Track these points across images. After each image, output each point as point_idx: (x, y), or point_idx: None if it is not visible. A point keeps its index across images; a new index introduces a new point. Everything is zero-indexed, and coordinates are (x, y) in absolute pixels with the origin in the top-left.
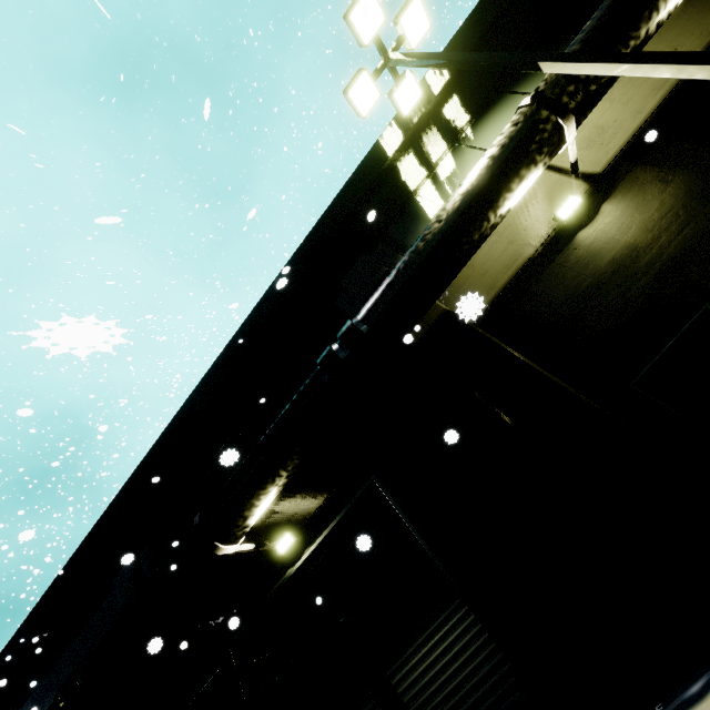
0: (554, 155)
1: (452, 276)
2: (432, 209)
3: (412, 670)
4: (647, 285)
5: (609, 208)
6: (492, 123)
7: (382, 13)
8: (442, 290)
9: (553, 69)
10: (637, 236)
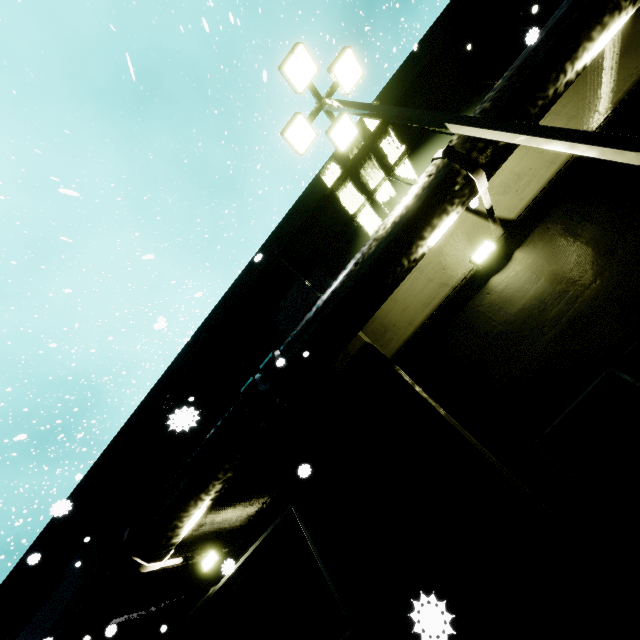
0: (466, 204)
1: (368, 316)
2: (364, 238)
3: None
4: (553, 340)
5: (521, 255)
6: (421, 160)
7: (314, 65)
8: (358, 328)
9: (458, 130)
10: (545, 288)
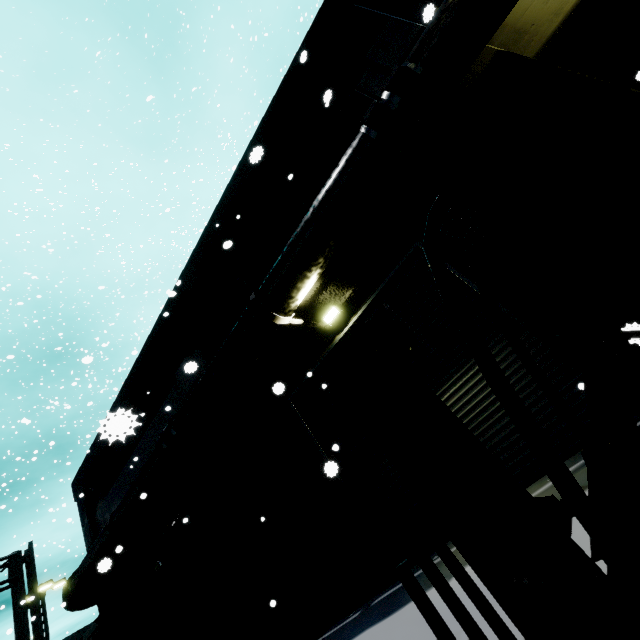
0: None
1: None
2: None
3: (460, 388)
4: None
5: None
6: None
7: None
8: (506, 11)
9: None
10: None
